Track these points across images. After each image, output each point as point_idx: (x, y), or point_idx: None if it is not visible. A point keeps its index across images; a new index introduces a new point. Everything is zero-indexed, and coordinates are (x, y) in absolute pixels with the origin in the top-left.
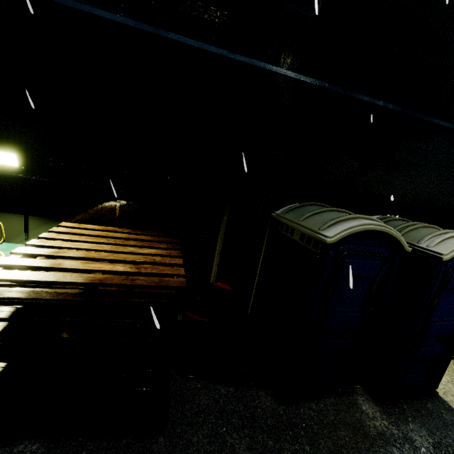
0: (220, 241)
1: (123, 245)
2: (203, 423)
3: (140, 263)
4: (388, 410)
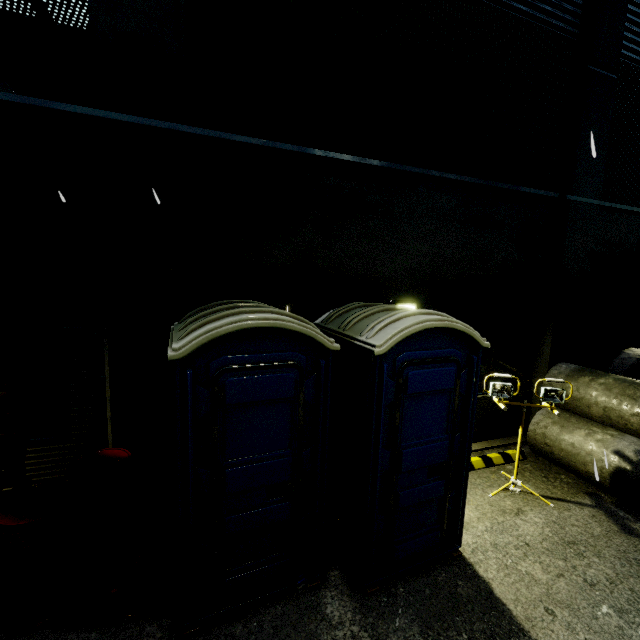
0: (106, 382)
1: None
2: None
3: None
4: (369, 603)
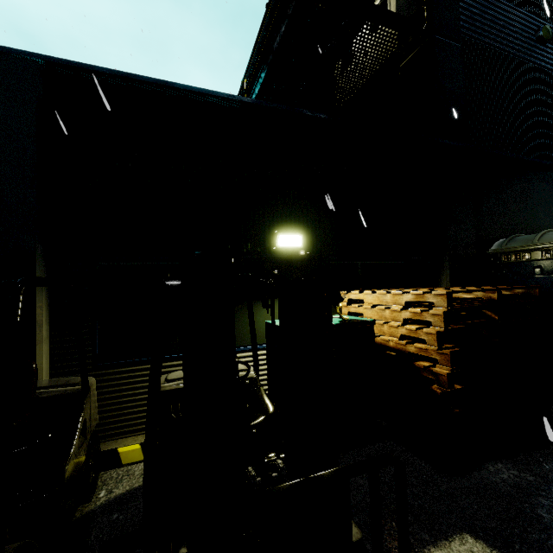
0: None
1: None
2: None
3: None
4: None
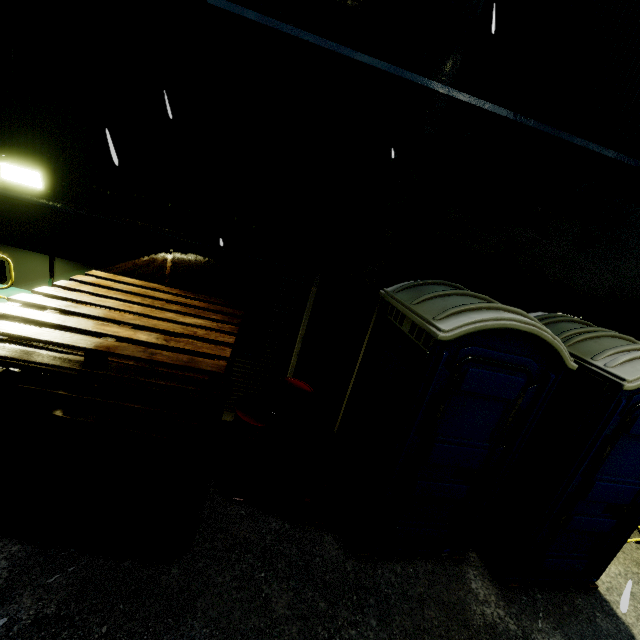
0: (304, 322)
1: (161, 309)
2: (236, 562)
3: (180, 336)
4: (510, 596)
